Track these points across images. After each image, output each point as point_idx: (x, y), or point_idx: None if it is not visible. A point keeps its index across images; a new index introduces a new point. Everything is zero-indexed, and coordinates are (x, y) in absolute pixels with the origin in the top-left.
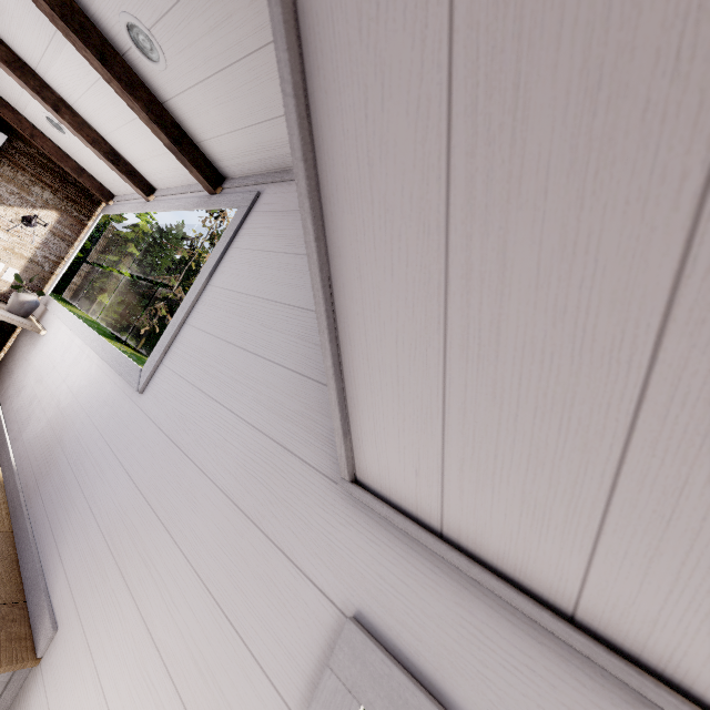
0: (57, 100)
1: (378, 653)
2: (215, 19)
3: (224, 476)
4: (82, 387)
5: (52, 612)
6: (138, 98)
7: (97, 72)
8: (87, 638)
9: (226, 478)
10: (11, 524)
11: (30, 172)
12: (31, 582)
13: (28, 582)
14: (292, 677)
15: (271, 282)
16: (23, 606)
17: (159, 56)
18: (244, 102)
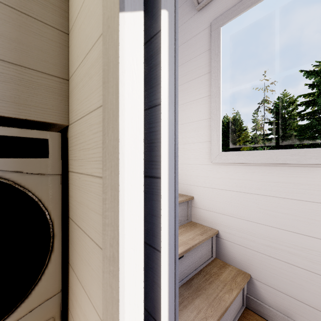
0: None
1: (220, 17)
2: None
3: None
4: None
5: None
6: None
7: None
8: None
9: None
10: None
11: None
12: None
13: None
14: (205, 47)
15: None
16: None
17: None
18: None
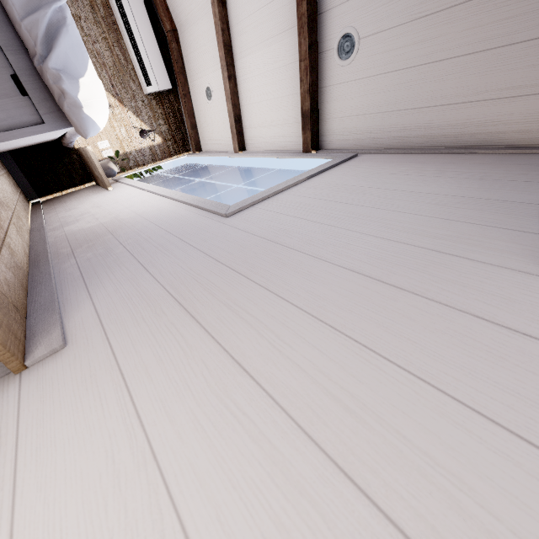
0: (233, 75)
1: None
2: (423, 38)
3: (352, 262)
4: (149, 211)
5: (63, 331)
6: (311, 76)
7: (285, 62)
8: (116, 357)
9: (356, 263)
10: (28, 267)
11: (165, 112)
12: (41, 305)
13: (36, 304)
14: None
15: (383, 182)
16: (23, 318)
17: (350, 56)
18: (394, 95)
